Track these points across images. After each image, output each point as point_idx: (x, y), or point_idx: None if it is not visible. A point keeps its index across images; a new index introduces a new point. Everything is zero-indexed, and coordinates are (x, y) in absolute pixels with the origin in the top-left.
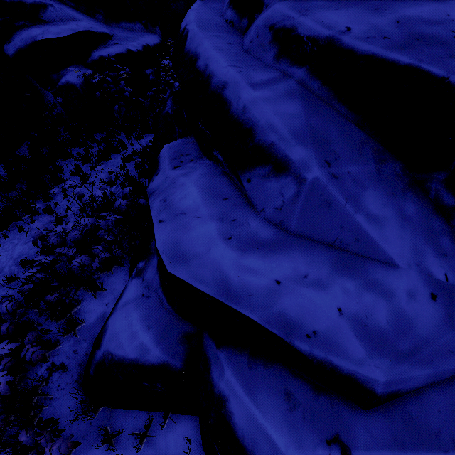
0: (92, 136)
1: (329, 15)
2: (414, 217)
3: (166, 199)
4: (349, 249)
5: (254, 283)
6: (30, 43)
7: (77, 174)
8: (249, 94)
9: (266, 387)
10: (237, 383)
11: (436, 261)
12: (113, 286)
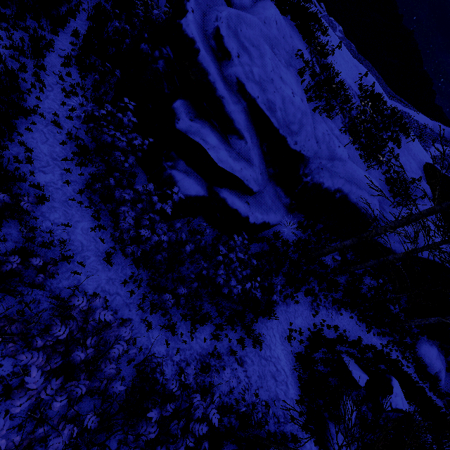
0: (4, 14)
1: (254, 87)
2: (260, 154)
3: (204, 139)
4: (250, 162)
5: (238, 169)
6: None
7: (24, 71)
8: (232, 107)
9: (234, 195)
10: (229, 195)
11: (261, 166)
12: (138, 175)
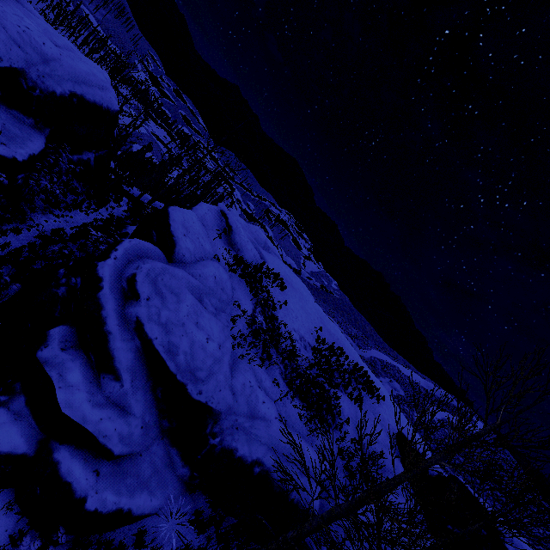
0: None
1: (155, 328)
2: (149, 400)
3: (62, 375)
4: (126, 409)
5: (94, 419)
6: None
7: None
8: (119, 344)
9: (79, 457)
10: (68, 456)
11: (148, 416)
12: None
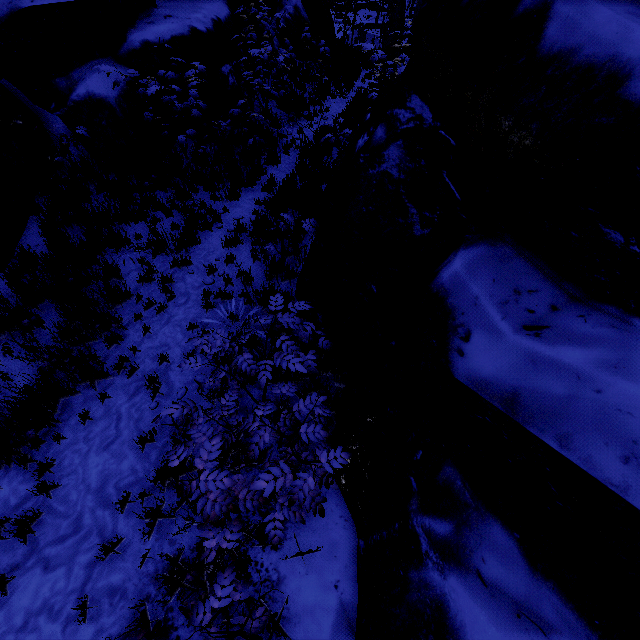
0: (153, 199)
1: None
2: None
3: None
4: None
5: None
6: (6, 14)
7: (149, 280)
8: None
9: None
10: None
11: None
12: (326, 535)
